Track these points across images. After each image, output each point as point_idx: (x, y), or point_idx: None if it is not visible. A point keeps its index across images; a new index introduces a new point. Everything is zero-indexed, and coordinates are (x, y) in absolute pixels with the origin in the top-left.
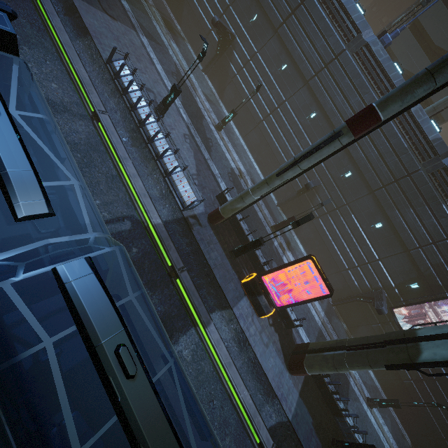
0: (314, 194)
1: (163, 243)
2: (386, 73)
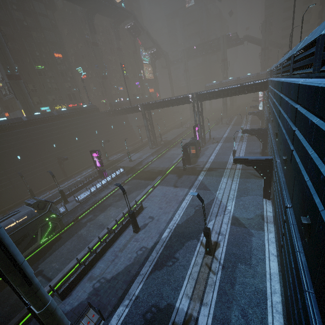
0: None
1: None
2: None
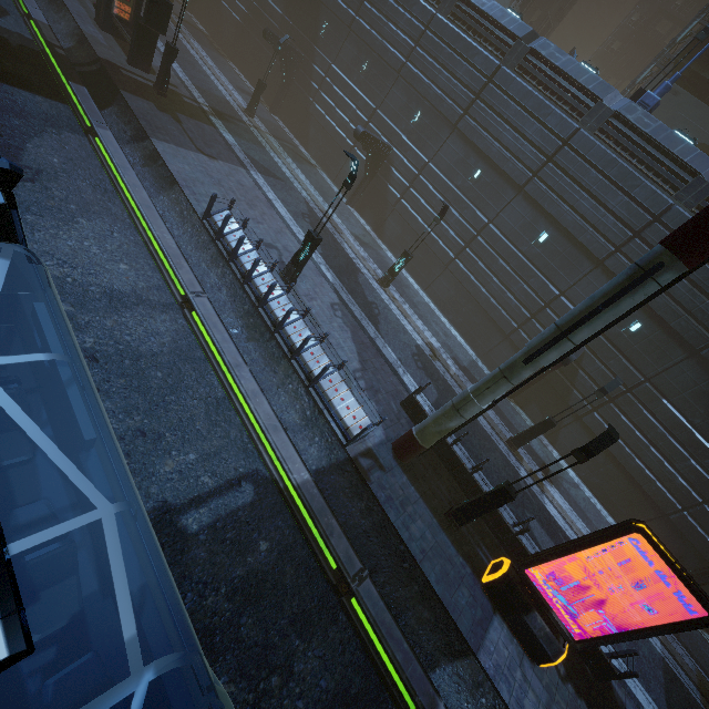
0: (575, 370)
1: (317, 524)
2: (666, 148)
